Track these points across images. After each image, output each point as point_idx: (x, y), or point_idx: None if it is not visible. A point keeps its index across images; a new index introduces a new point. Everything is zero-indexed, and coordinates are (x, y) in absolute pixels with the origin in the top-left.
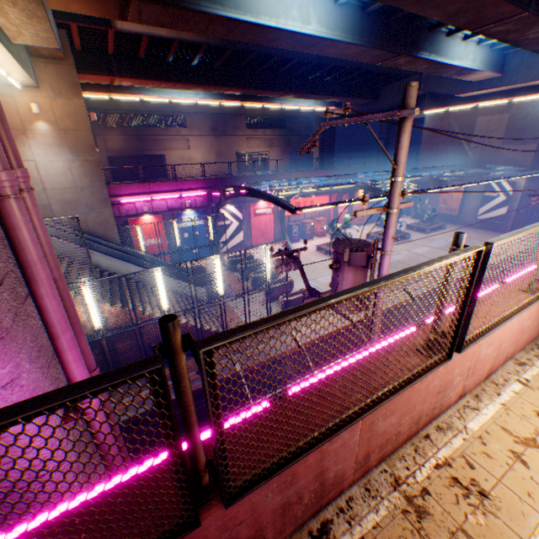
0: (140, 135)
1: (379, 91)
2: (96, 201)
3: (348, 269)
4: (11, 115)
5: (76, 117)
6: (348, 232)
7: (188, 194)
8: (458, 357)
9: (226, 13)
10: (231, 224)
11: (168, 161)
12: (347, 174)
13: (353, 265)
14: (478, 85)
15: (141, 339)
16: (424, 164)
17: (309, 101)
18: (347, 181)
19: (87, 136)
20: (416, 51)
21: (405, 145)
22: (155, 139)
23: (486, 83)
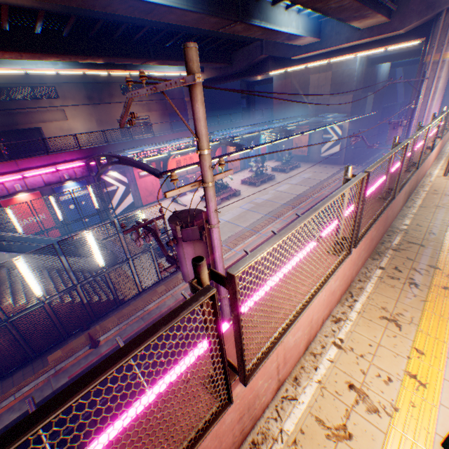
0: (7, 109)
1: (232, 56)
2: None
3: (186, 243)
4: None
5: None
6: (227, 180)
7: (64, 167)
8: (256, 374)
9: None
10: (118, 189)
11: (47, 133)
12: (218, 131)
13: (188, 241)
14: (305, 49)
15: (19, 331)
16: (278, 116)
17: (173, 67)
18: (212, 139)
19: None
20: (249, 19)
21: (201, 115)
22: (26, 112)
23: (310, 47)
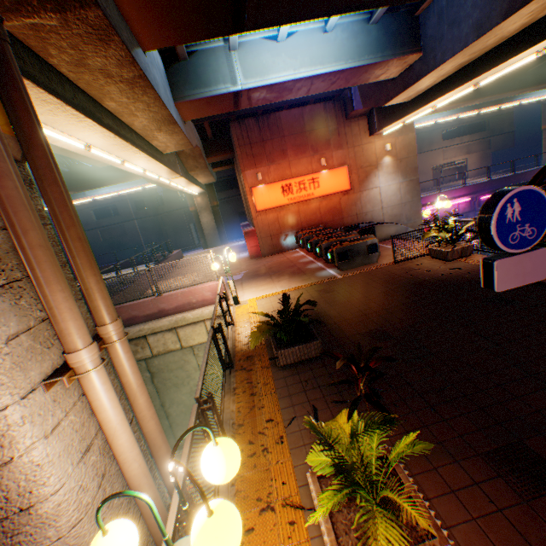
0: None
1: None
2: (411, 213)
3: None
4: (370, 156)
5: (407, 148)
6: None
7: (452, 203)
8: None
9: None
10: None
11: None
12: None
13: None
14: None
15: None
16: None
17: None
18: None
19: (412, 161)
20: None
21: None
22: None
23: None
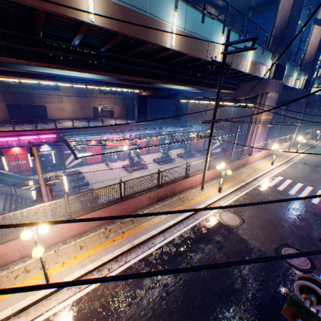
0: (29, 93)
1: None
2: None
3: (40, 203)
4: None
5: None
6: (147, 156)
7: (44, 136)
8: (4, 247)
9: (33, 69)
10: None
11: (48, 109)
12: (146, 126)
13: (38, 202)
14: (195, 94)
15: None
16: (189, 122)
17: None
18: (125, 137)
19: None
20: (151, 83)
21: (38, 165)
22: (39, 96)
23: (198, 94)
